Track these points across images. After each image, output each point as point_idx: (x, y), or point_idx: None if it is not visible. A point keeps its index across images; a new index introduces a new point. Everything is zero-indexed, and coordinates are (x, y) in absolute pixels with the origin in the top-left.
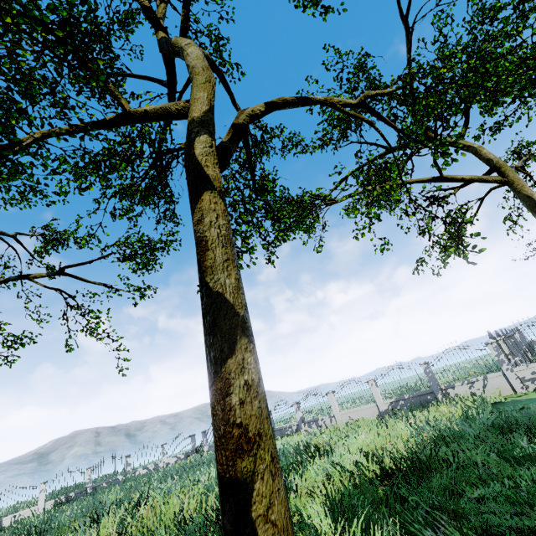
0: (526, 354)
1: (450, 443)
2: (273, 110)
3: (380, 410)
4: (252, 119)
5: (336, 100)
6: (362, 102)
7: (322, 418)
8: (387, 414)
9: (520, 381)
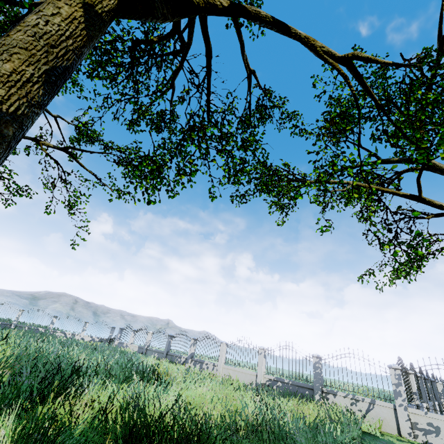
0: (440, 408)
1: (265, 442)
2: (240, 16)
3: (257, 381)
4: (209, 8)
5: (319, 43)
6: (347, 58)
7: (207, 363)
8: (261, 388)
9: (410, 425)
